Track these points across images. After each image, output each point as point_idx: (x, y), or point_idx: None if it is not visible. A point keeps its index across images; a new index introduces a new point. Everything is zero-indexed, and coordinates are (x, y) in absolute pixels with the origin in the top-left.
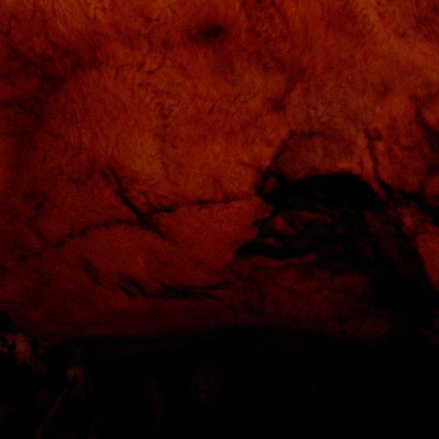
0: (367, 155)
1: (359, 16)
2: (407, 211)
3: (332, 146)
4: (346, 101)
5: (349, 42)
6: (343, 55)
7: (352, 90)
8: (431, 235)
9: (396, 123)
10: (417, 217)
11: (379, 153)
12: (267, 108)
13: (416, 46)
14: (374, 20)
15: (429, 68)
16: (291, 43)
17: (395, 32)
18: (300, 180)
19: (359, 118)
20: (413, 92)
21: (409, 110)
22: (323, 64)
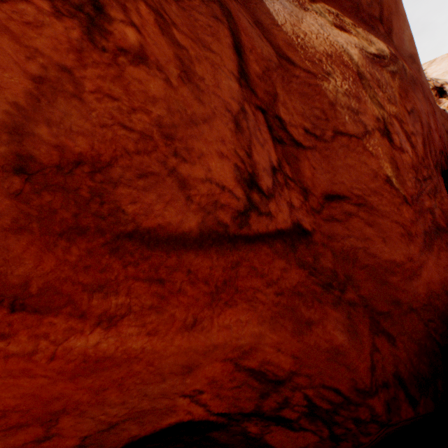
0: (194, 405)
1: (116, 353)
2: (250, 423)
3: (148, 417)
4: (144, 392)
5: (117, 368)
6: (116, 376)
7: (149, 384)
8: (277, 431)
9: (216, 377)
10: (261, 424)
11: (207, 399)
12: (28, 447)
13: (214, 325)
14: (143, 342)
15: (234, 339)
16: (19, 411)
17: (182, 327)
18: (122, 447)
19: (170, 392)
20: (225, 356)
21: (227, 366)
22: (90, 393)
